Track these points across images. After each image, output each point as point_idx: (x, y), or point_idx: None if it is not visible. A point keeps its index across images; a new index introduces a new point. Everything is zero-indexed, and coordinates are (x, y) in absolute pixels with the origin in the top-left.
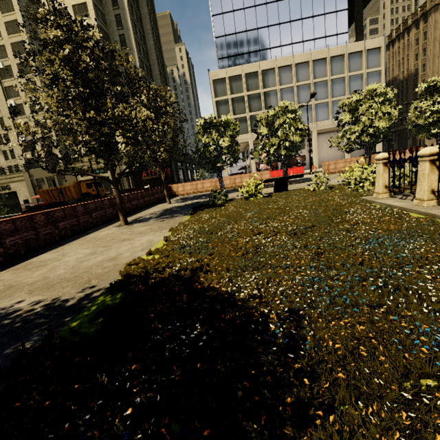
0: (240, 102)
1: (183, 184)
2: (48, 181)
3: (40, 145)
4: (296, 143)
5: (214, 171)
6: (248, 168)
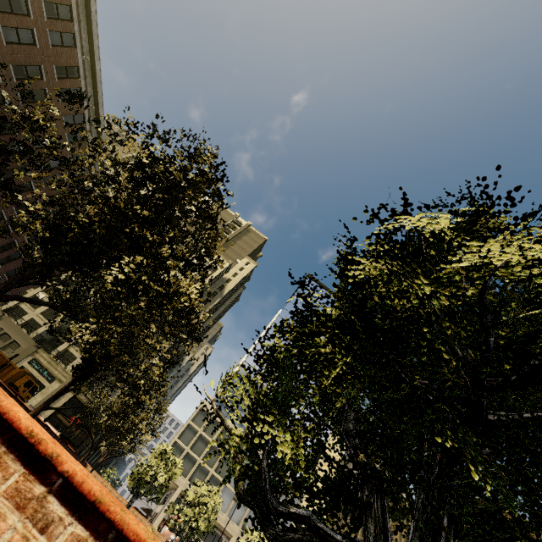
0: (204, 443)
1: (97, 474)
2: (2, 335)
3: (44, 310)
4: (200, 530)
5: (133, 492)
6: (153, 516)
